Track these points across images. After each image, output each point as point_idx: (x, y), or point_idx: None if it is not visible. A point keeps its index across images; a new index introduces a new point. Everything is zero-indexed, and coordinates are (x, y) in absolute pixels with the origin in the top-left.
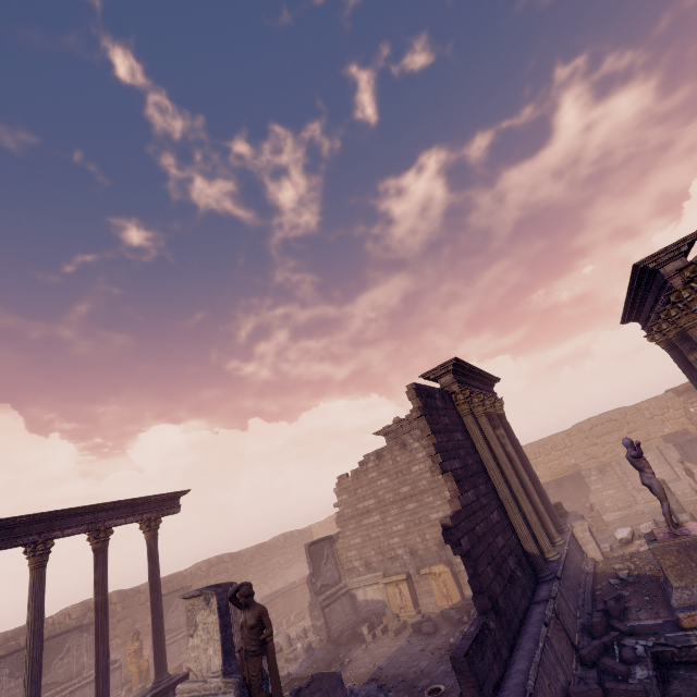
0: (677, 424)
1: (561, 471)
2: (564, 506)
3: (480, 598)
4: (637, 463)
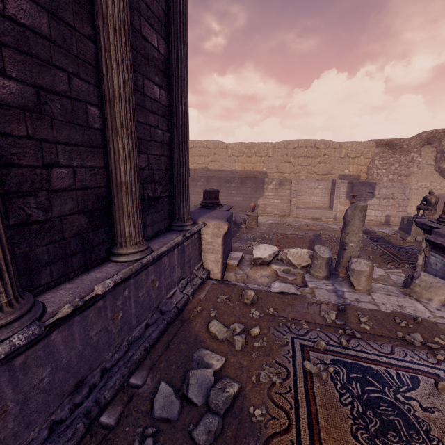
0: (358, 169)
1: (251, 173)
2: (237, 200)
3: None
4: None
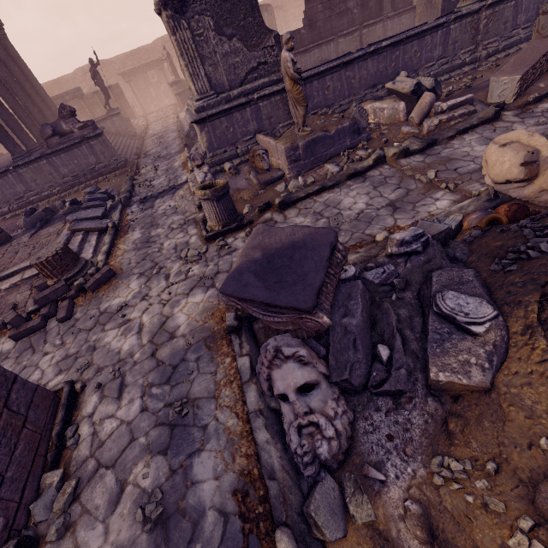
0: None
1: None
2: None
3: (303, 20)
4: None
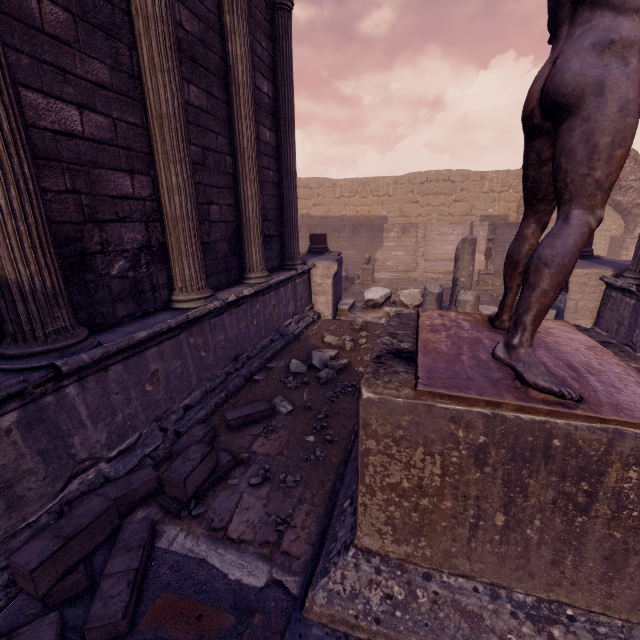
0: (505, 208)
1: (367, 219)
2: (349, 254)
3: None
4: None
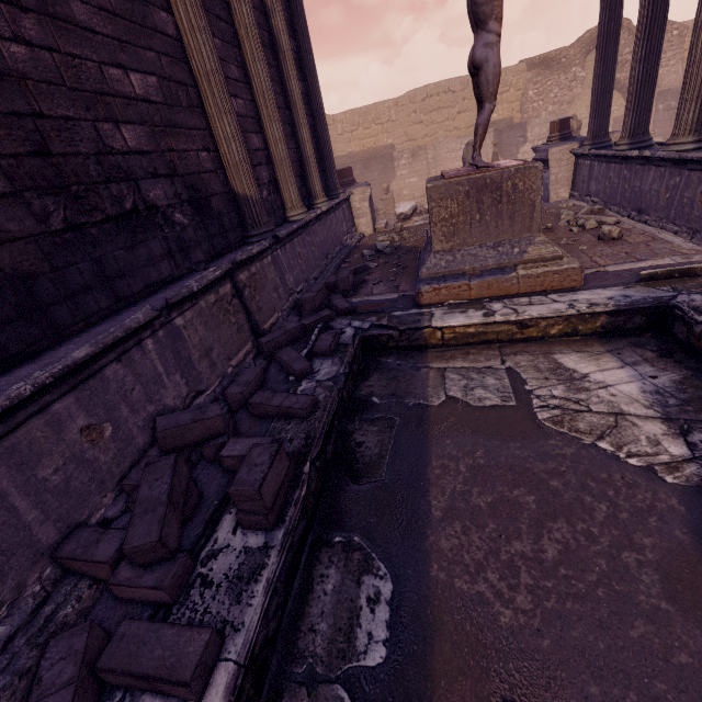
0: (509, 110)
1: (375, 152)
2: None
3: None
4: (484, 1)
